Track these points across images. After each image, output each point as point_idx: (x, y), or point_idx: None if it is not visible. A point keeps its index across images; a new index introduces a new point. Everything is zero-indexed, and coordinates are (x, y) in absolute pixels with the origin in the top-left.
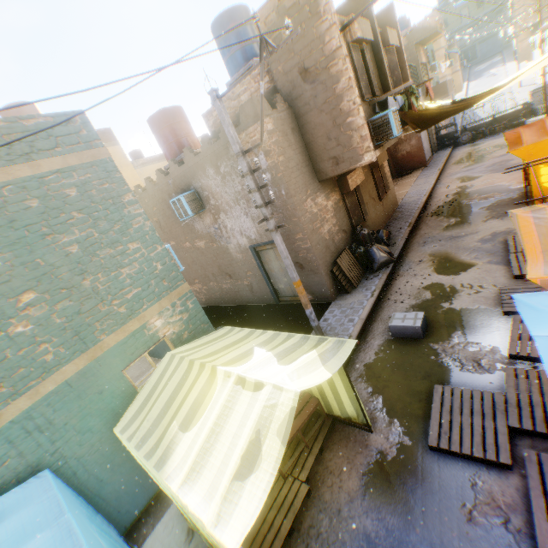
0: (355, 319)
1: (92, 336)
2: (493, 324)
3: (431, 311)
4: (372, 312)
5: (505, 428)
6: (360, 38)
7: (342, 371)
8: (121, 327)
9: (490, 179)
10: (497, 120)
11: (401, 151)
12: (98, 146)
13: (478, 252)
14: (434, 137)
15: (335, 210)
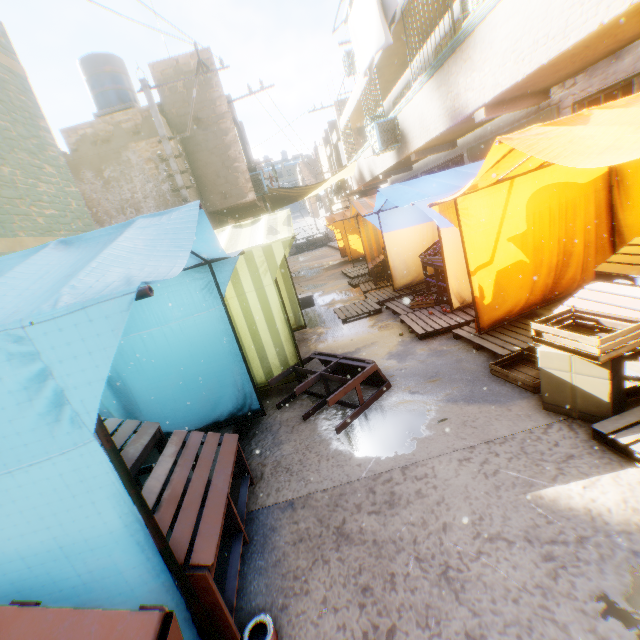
0: None
1: (12, 225)
2: (351, 291)
3: (314, 299)
4: None
5: (374, 303)
6: (236, 119)
7: (285, 271)
8: (41, 236)
9: (319, 261)
10: (310, 241)
11: None
12: (17, 61)
13: (328, 279)
14: None
15: None
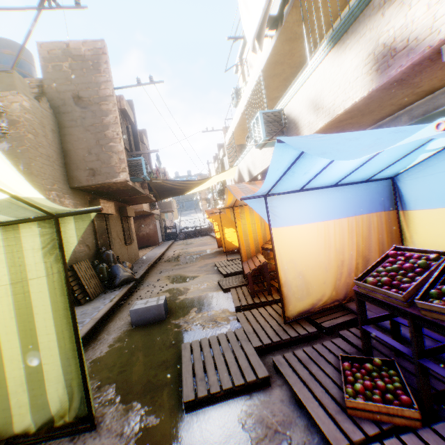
0: (87, 320)
1: None
2: (220, 298)
3: (171, 302)
4: (109, 314)
5: (253, 349)
6: (126, 111)
7: (60, 288)
8: None
9: (198, 248)
10: (197, 230)
11: (142, 231)
12: None
13: (199, 271)
14: (164, 232)
15: None
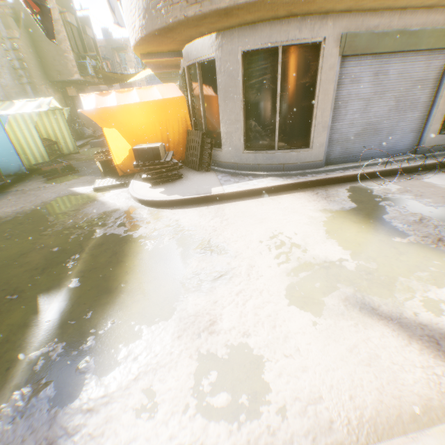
0: None
1: None
2: None
3: None
4: (83, 145)
5: None
6: (70, 22)
7: (67, 125)
8: None
9: None
10: None
11: None
12: None
13: None
14: None
15: (60, 102)
